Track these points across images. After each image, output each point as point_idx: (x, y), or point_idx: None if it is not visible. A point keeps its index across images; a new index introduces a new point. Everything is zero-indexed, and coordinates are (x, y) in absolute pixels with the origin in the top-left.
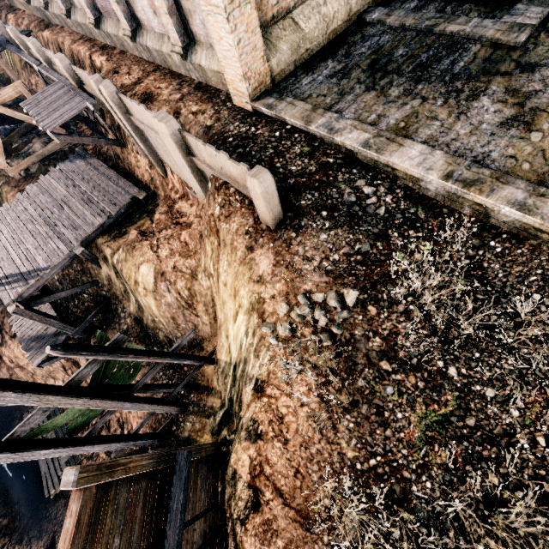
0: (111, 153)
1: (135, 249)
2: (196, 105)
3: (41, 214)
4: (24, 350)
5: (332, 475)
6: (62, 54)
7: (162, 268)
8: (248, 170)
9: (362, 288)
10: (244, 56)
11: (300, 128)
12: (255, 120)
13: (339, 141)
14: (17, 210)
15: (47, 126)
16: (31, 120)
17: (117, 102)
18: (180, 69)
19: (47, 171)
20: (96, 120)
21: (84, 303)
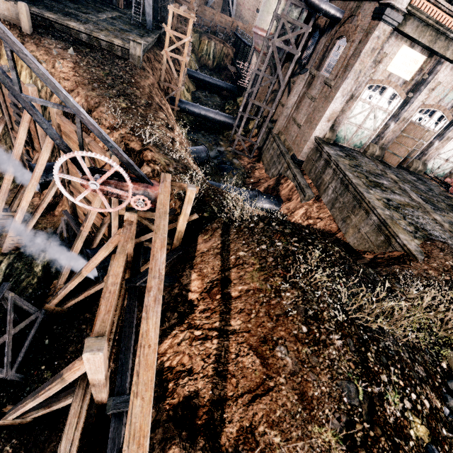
0: None
1: None
2: None
3: None
4: None
5: (86, 79)
6: None
7: None
8: (15, 4)
9: (74, 52)
10: None
11: None
12: None
13: (46, 17)
14: None
15: None
16: None
17: None
18: None
19: None
20: None
21: None
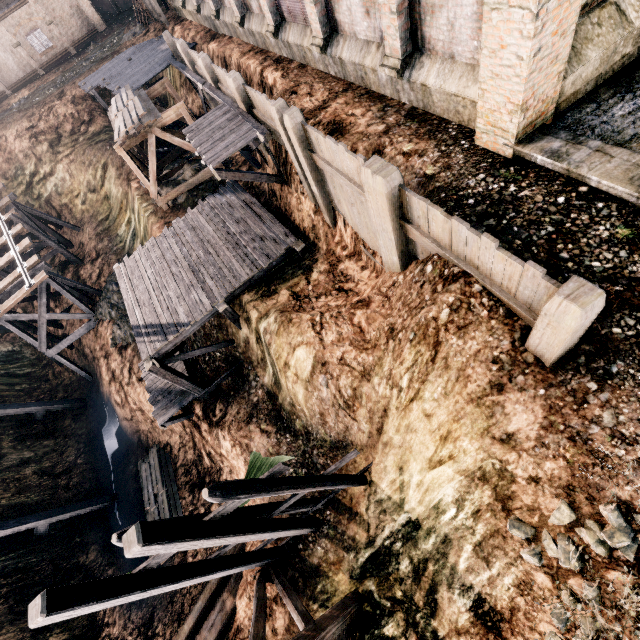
0: (265, 188)
1: (292, 323)
2: (409, 143)
3: (186, 256)
4: (150, 402)
5: None
6: (236, 72)
7: (325, 357)
8: (541, 275)
9: None
10: (534, 74)
11: (617, 195)
12: (514, 172)
13: None
14: (162, 247)
15: (210, 160)
16: (186, 146)
17: (301, 135)
18: (384, 89)
19: (194, 203)
20: (256, 149)
21: (215, 361)
